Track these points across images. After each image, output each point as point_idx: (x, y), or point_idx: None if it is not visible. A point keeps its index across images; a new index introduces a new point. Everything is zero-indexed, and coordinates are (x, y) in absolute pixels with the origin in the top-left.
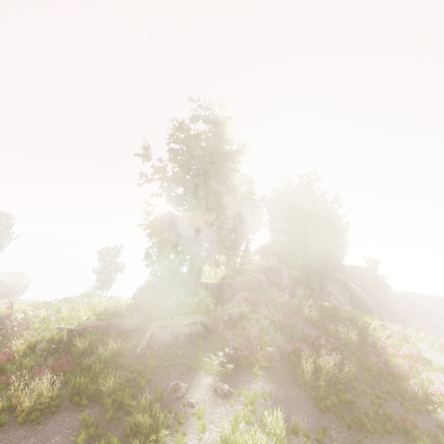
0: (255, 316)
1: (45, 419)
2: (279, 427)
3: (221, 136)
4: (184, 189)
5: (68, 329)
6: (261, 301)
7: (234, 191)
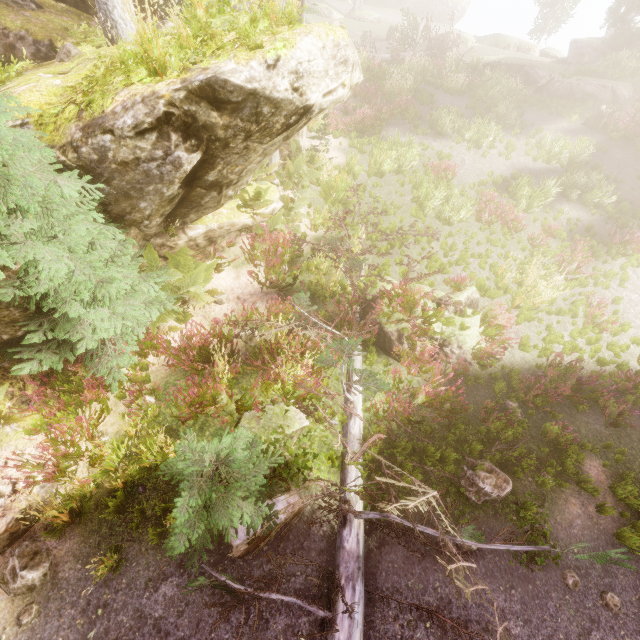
0: None
1: (455, 96)
2: (583, 157)
3: None
4: None
5: (484, 63)
6: None
7: None
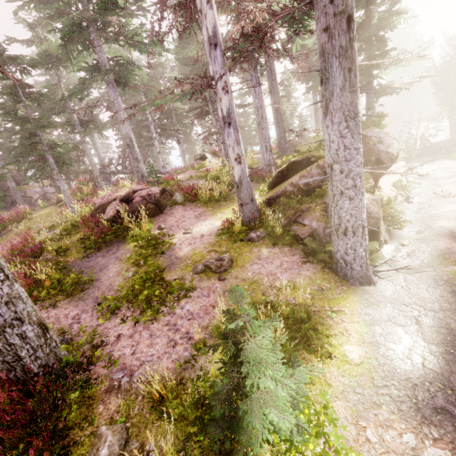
0: None
1: None
2: None
3: None
4: None
5: None
6: None
7: None
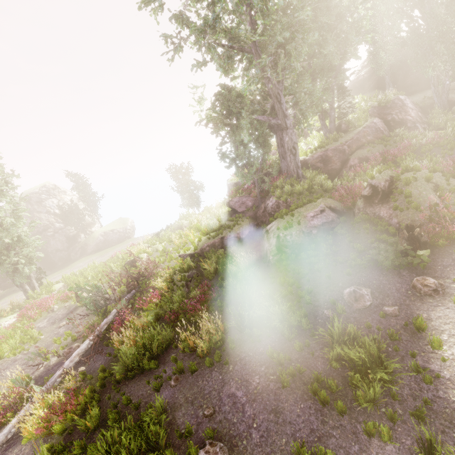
0: (415, 174)
1: (229, 356)
2: None
3: None
4: (228, 40)
5: (189, 255)
6: (391, 153)
7: None
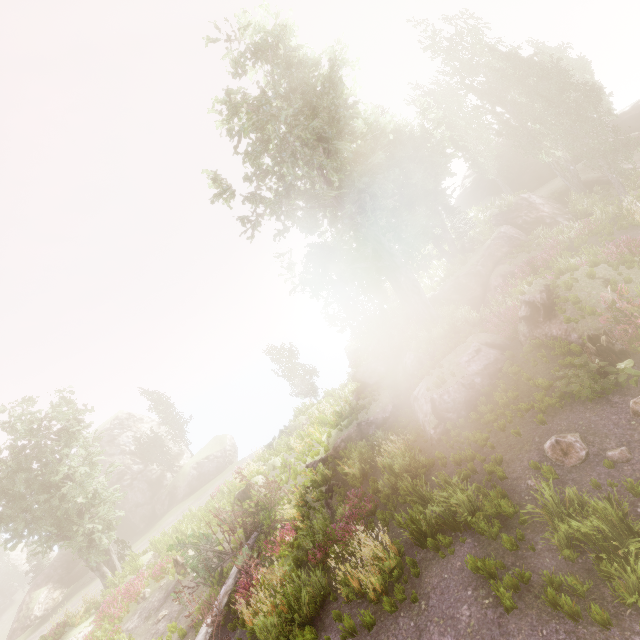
0: (573, 274)
1: (416, 589)
2: None
3: (293, 66)
4: (305, 200)
5: (319, 461)
6: (539, 258)
7: (379, 134)
